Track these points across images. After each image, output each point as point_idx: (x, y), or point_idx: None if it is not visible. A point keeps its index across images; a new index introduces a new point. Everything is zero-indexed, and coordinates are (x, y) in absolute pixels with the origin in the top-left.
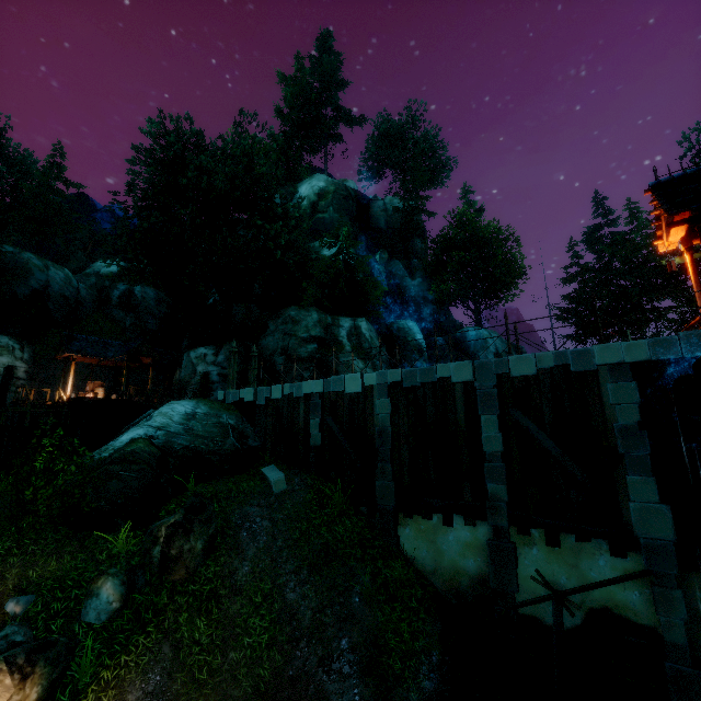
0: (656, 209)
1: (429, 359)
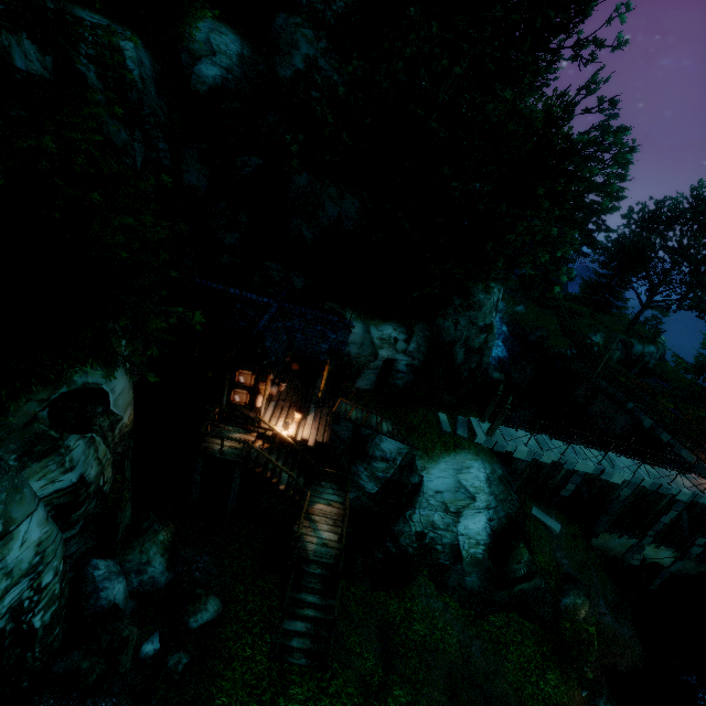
0: None
1: None
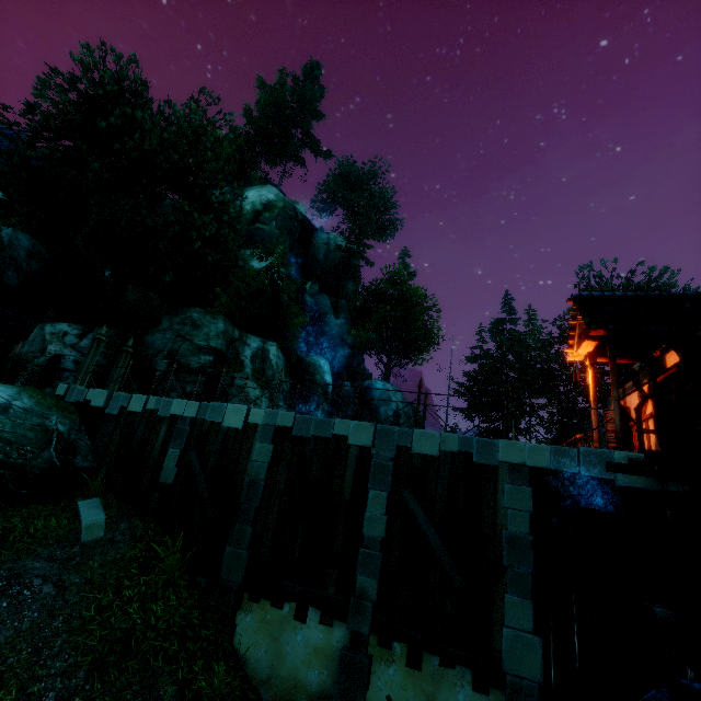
0: (577, 319)
1: (332, 402)
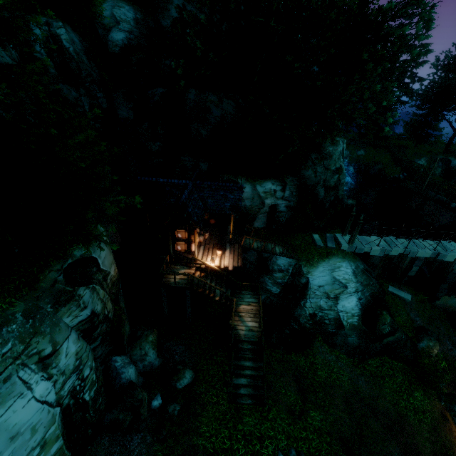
0: None
1: None
